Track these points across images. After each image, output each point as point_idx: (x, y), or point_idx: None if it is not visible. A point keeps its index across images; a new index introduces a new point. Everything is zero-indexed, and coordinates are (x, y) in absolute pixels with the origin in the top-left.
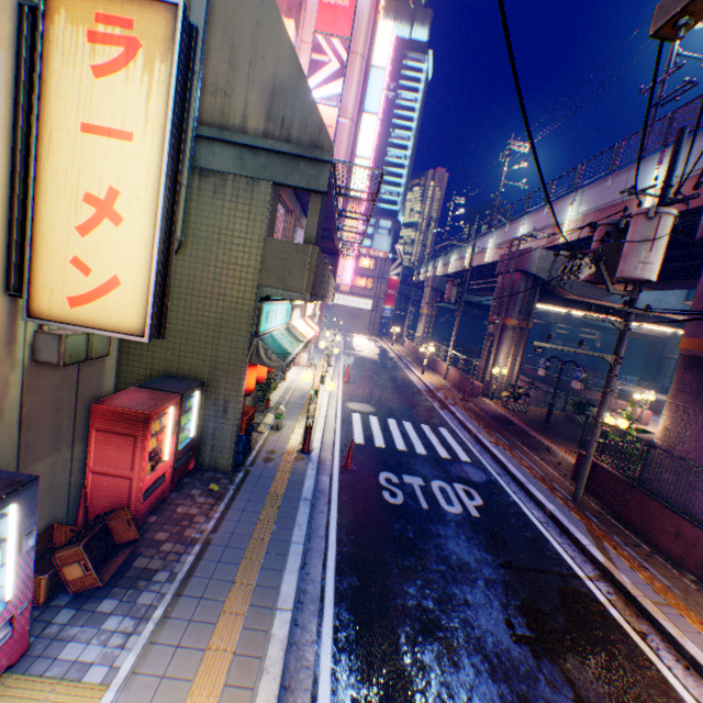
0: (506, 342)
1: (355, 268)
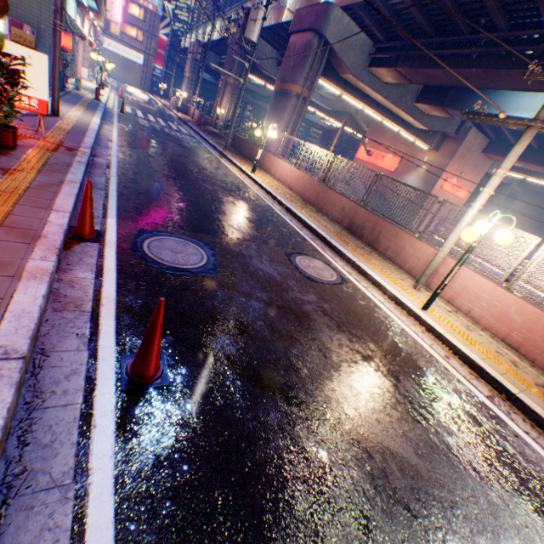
0: (228, 95)
1: (125, 15)
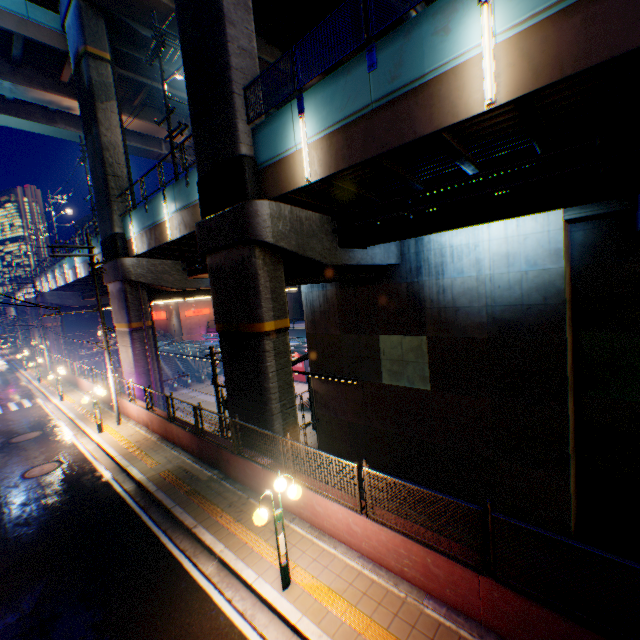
0: (38, 332)
1: None
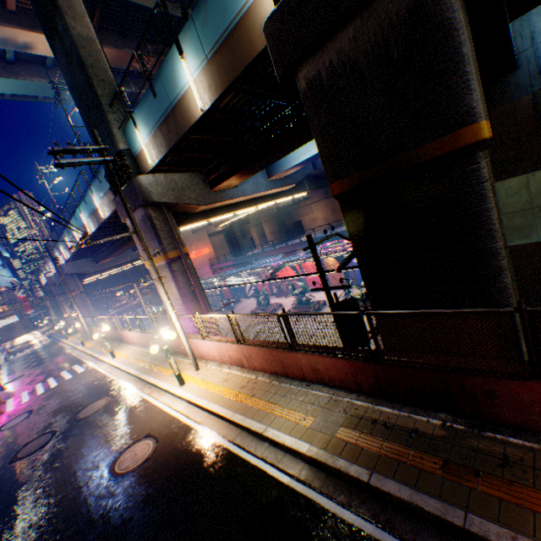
0: (66, 305)
1: None
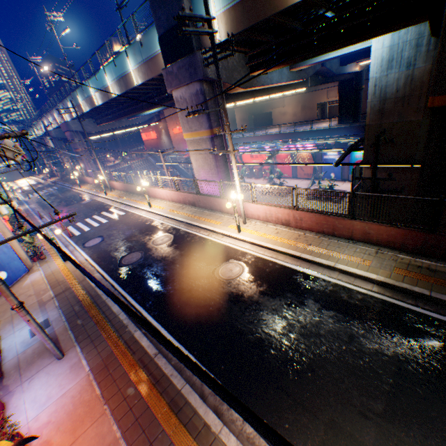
0: (65, 158)
1: None
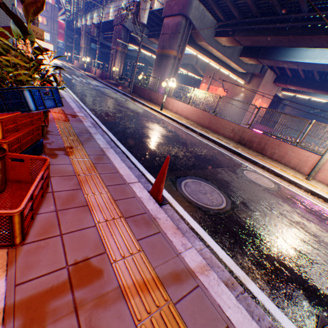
0: (118, 58)
1: None
